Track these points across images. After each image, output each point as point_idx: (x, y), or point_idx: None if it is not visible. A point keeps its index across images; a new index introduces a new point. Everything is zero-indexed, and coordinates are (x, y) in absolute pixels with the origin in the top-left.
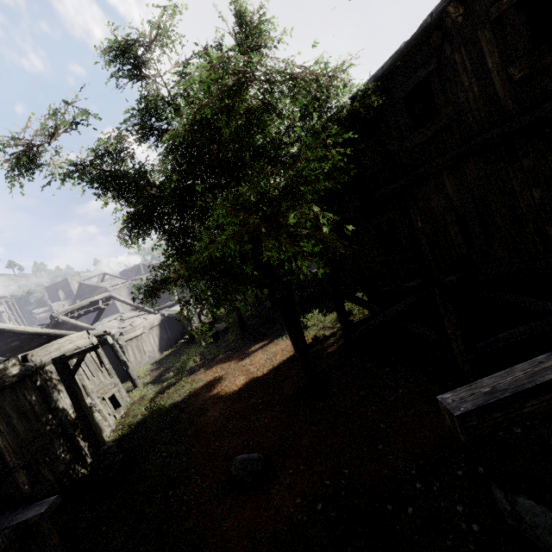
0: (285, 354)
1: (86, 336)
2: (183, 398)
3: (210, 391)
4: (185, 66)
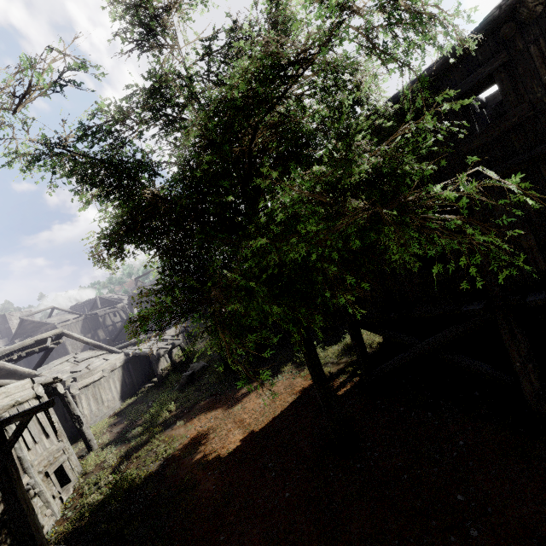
0: (286, 398)
1: (29, 386)
2: (159, 463)
3: (197, 451)
4: (214, 37)
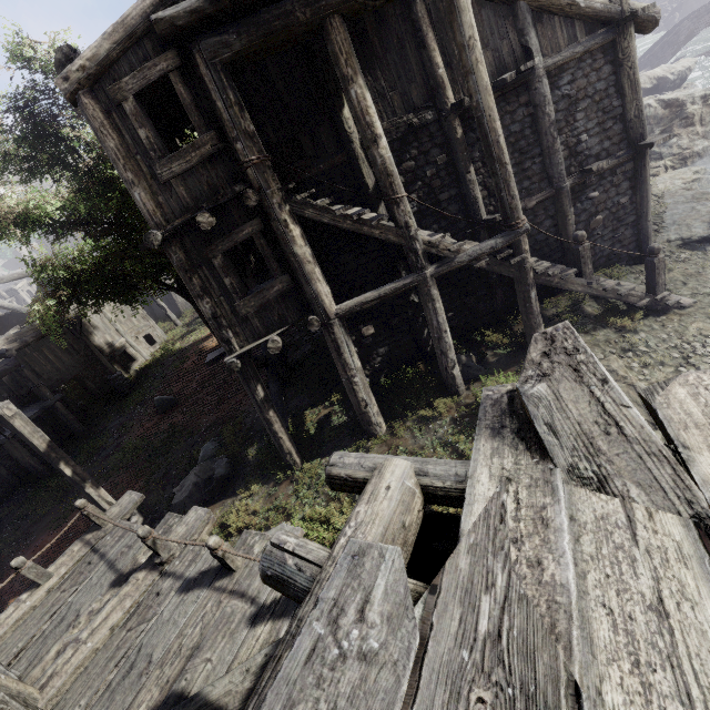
0: None
1: None
2: (189, 344)
3: (203, 343)
4: None
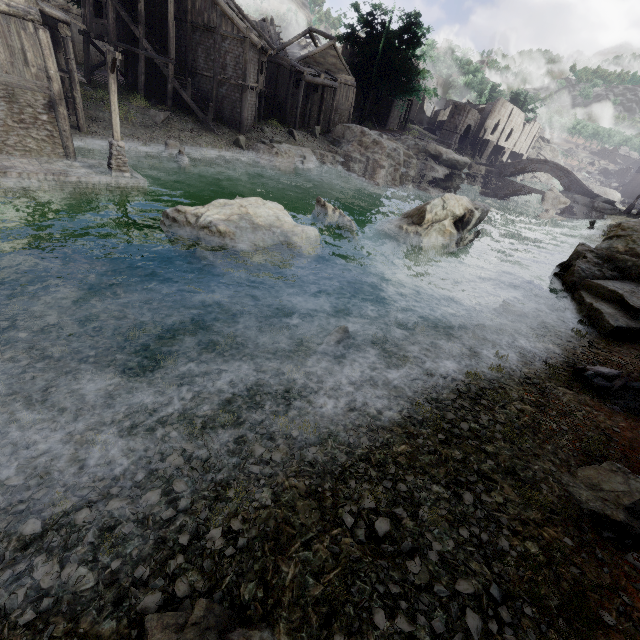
0: None
1: None
2: None
3: None
4: None
